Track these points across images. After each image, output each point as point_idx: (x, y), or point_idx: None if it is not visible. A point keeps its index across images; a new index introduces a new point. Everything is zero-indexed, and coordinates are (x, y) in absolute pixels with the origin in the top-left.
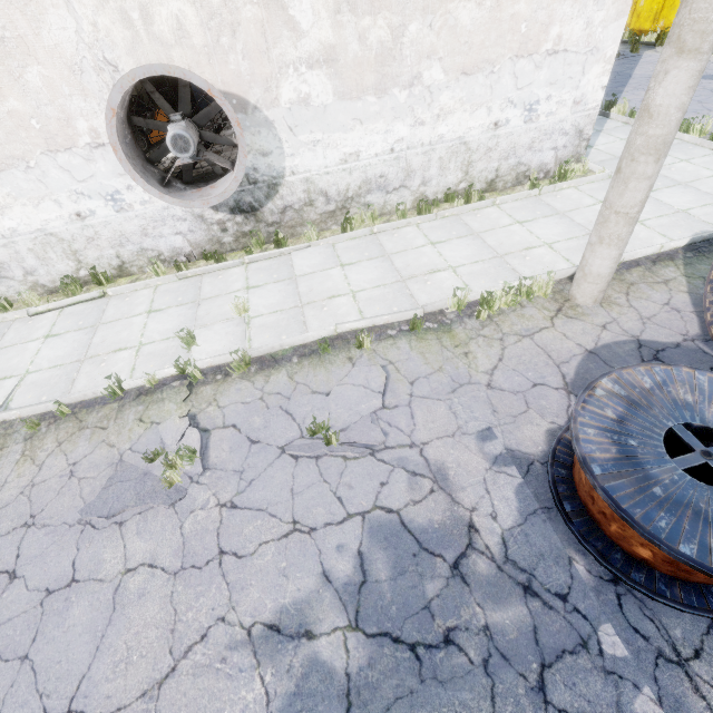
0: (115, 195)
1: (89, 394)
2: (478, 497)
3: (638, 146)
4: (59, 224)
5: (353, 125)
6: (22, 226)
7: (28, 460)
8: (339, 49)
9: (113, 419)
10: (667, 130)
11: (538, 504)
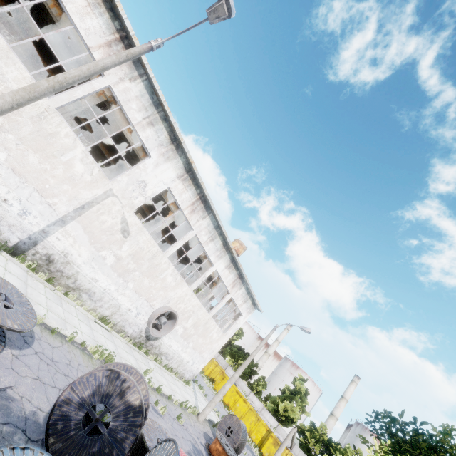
0: (139, 313)
1: None
2: (201, 448)
3: (222, 392)
4: (124, 307)
5: (177, 341)
6: (120, 300)
7: None
8: (187, 329)
9: None
10: (225, 392)
11: (207, 453)
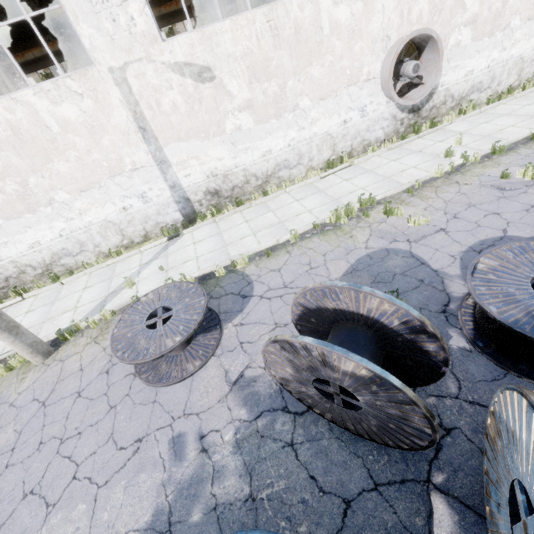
0: (363, 108)
1: (423, 178)
2: None
3: None
4: (334, 128)
5: (474, 55)
6: (319, 131)
7: (428, 199)
8: (478, 15)
9: (450, 181)
10: None
11: None
